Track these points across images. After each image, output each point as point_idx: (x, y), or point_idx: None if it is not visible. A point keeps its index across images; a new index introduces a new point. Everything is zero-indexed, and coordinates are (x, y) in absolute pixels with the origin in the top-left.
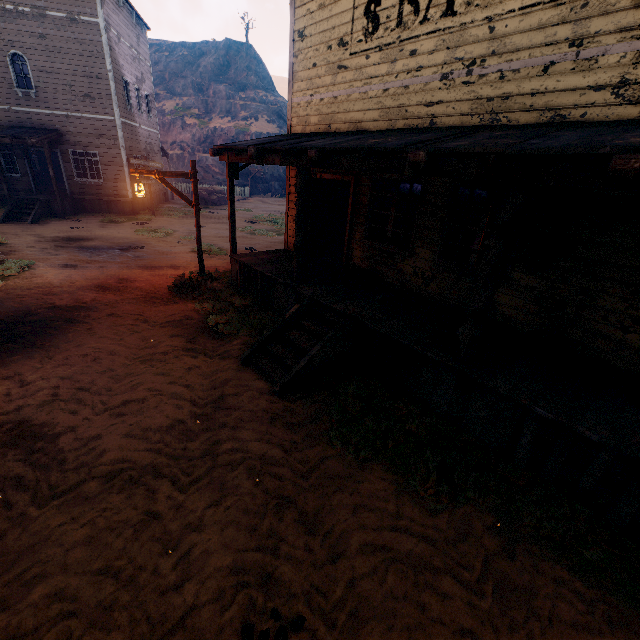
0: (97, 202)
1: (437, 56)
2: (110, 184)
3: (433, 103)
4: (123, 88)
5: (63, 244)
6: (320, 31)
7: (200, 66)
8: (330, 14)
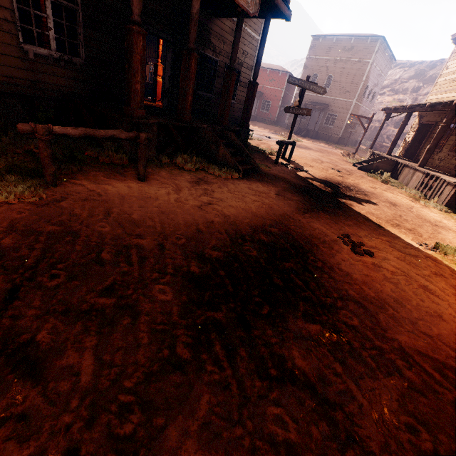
0: (325, 135)
1: None
2: (335, 129)
3: None
4: (364, 88)
5: (310, 142)
6: (453, 67)
7: (426, 76)
8: None
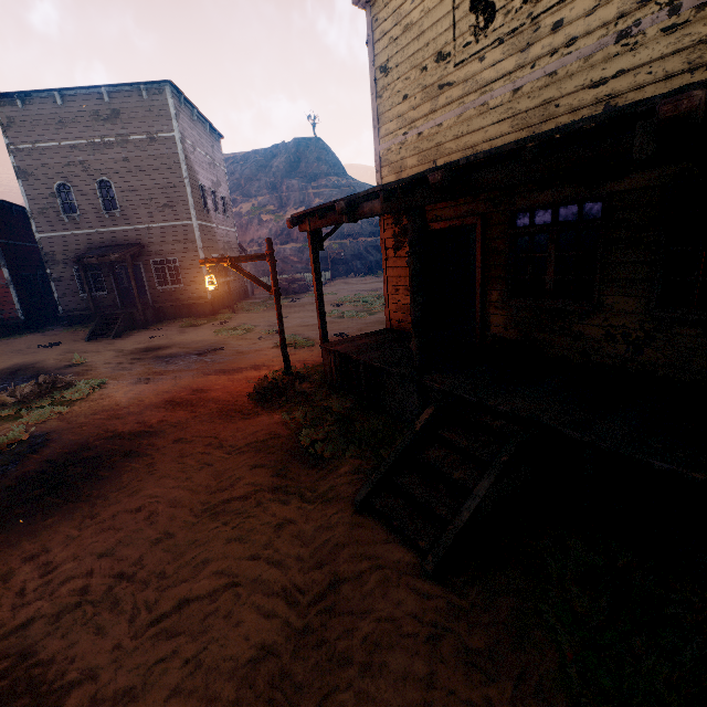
0: (178, 308)
1: (603, 12)
2: (190, 287)
3: (606, 79)
4: (199, 192)
5: (140, 356)
6: (409, 55)
7: (272, 167)
8: (420, 30)
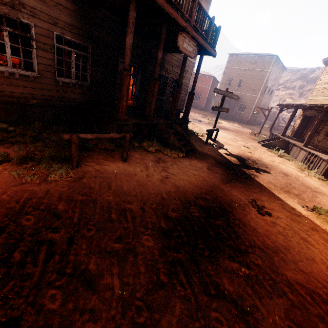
0: (238, 118)
1: None
2: (245, 114)
3: None
4: (265, 88)
5: (228, 123)
6: (324, 79)
7: (308, 78)
8: None
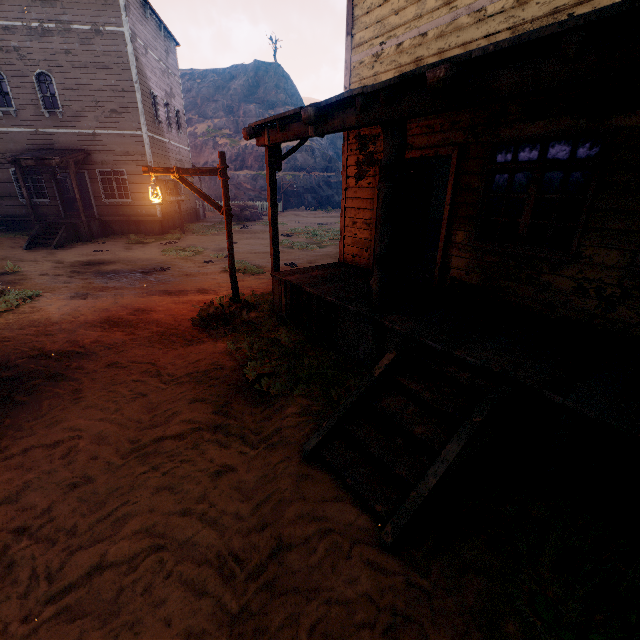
0: (125, 223)
1: None
2: (138, 203)
3: None
4: (151, 101)
5: (80, 269)
6: None
7: (230, 89)
8: None
